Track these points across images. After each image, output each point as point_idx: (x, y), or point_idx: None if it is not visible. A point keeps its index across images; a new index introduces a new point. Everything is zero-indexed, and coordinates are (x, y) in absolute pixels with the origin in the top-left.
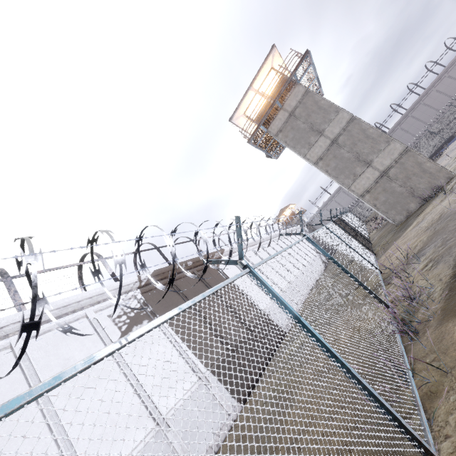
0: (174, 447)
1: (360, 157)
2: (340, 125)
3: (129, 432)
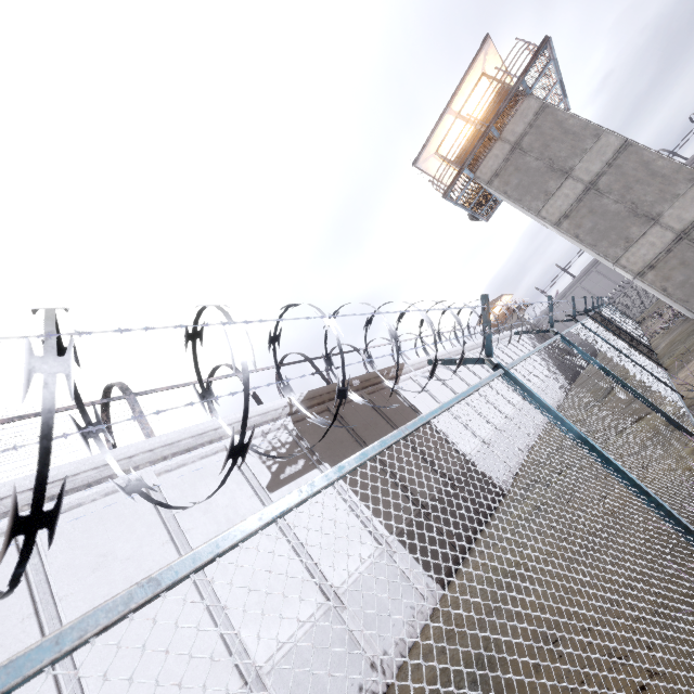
0: (353, 633)
1: (638, 210)
2: (602, 157)
3: (292, 604)
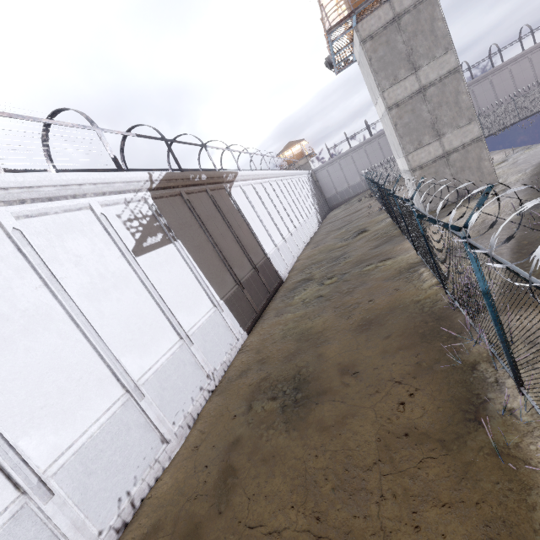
0: (197, 359)
1: (436, 125)
2: (440, 70)
3: (157, 341)
